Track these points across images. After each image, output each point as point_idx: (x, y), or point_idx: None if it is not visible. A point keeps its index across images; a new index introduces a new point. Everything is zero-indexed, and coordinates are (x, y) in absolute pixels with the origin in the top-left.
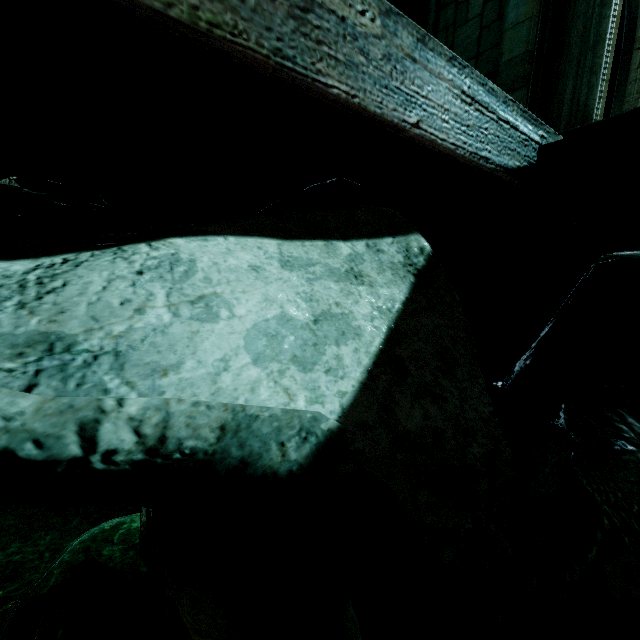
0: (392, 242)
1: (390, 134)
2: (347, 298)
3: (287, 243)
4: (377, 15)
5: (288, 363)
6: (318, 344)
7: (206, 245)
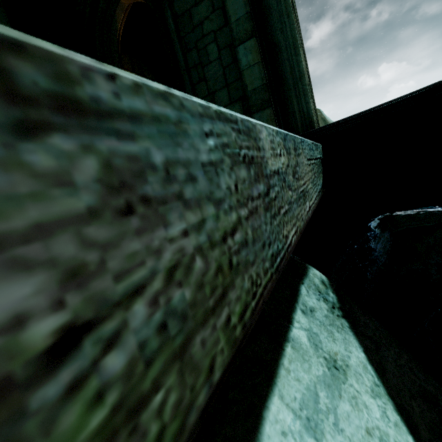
0: (307, 290)
1: None
2: (361, 410)
3: (280, 384)
4: (283, 147)
5: None
6: None
7: None
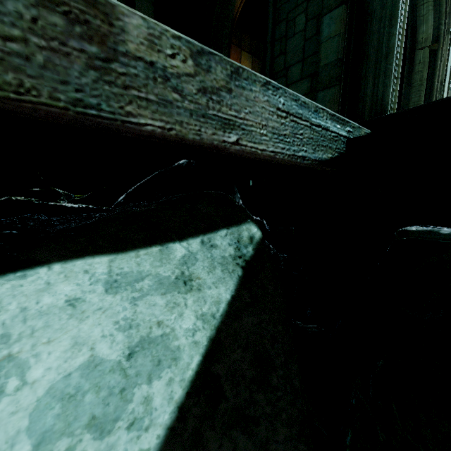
0: (226, 234)
1: (213, 152)
2: (171, 312)
3: (120, 256)
4: (188, 56)
5: (82, 432)
6: (126, 388)
7: (21, 284)
